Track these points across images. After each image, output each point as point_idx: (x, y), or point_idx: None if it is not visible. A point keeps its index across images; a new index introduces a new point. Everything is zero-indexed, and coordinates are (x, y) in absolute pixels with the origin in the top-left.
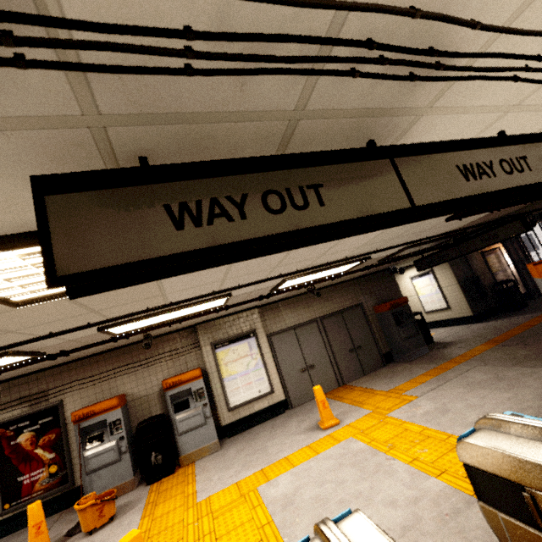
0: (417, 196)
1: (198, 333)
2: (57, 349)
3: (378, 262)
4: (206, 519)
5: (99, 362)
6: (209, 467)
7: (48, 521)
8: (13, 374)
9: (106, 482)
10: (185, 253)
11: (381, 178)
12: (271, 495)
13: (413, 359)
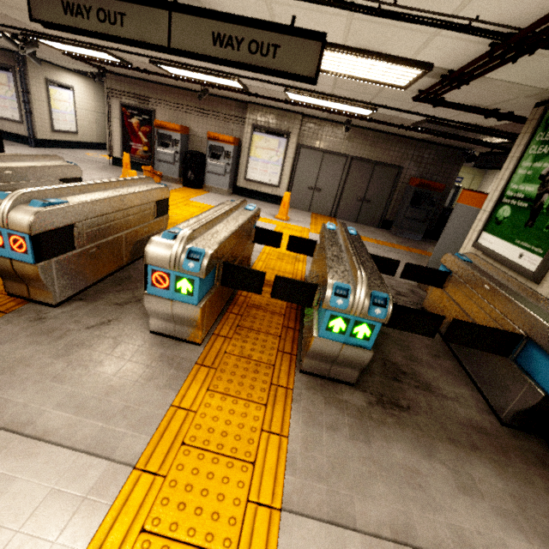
0: (174, 42)
1: (247, 111)
2: (139, 65)
3: (411, 125)
4: (182, 204)
5: (179, 95)
6: (212, 197)
7: (140, 173)
8: (130, 74)
9: (165, 171)
10: (66, 26)
11: (158, 22)
12: None
13: (400, 236)
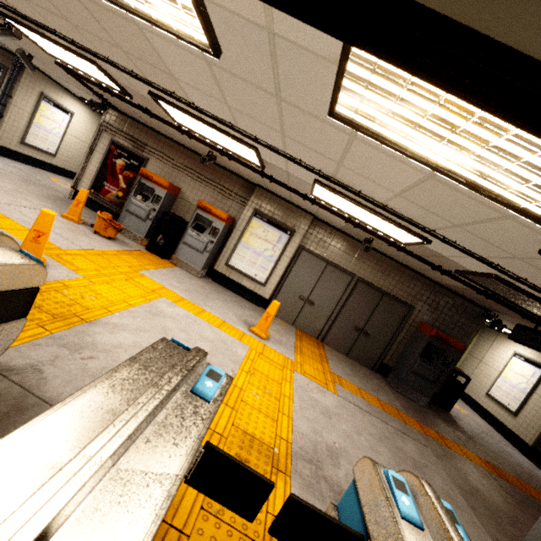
0: None
1: (254, 193)
2: (140, 101)
3: (455, 271)
4: (124, 276)
5: (183, 154)
6: (176, 274)
7: None
8: (134, 115)
9: (131, 225)
10: None
11: None
12: (159, 305)
13: (401, 393)
